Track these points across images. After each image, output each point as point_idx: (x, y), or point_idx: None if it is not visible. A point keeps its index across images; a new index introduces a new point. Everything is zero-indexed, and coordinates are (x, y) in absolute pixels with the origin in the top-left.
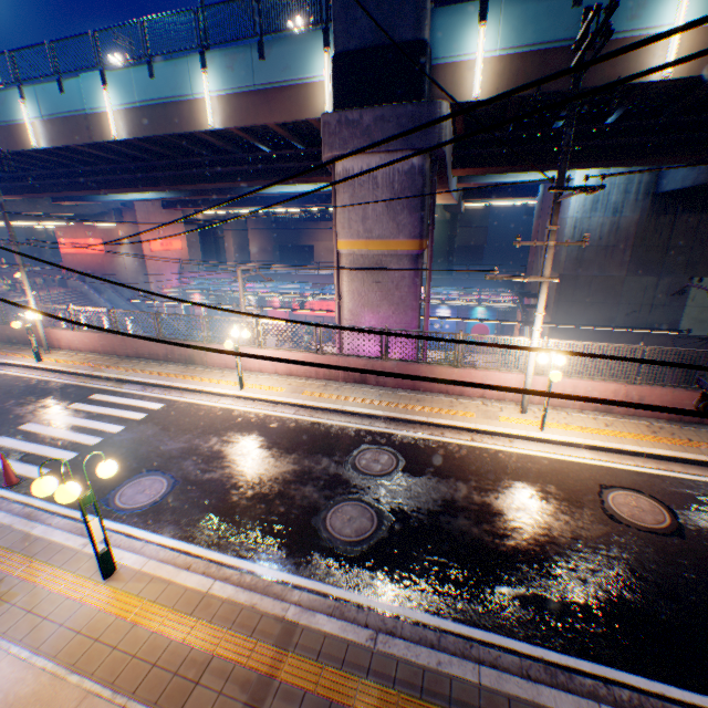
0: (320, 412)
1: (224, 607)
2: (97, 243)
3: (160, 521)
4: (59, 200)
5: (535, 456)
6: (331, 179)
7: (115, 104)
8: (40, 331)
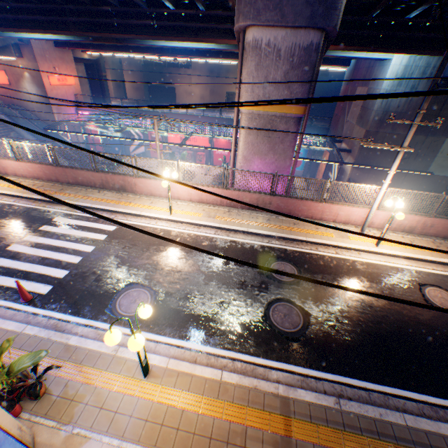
0: (232, 232)
1: (237, 391)
2: (0, 75)
3: (159, 325)
4: None
5: (376, 264)
6: (222, 42)
7: None
8: None
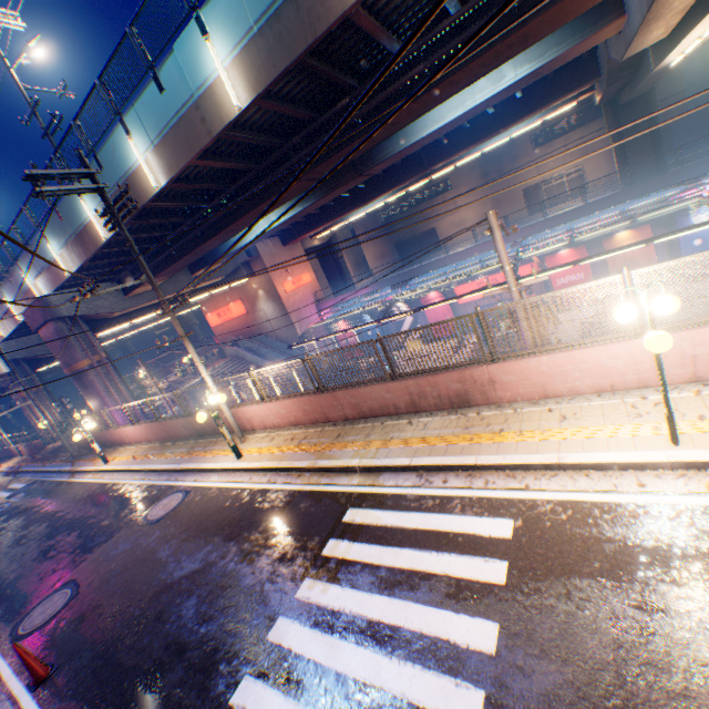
0: None
1: None
2: (237, 306)
3: None
4: (196, 271)
5: None
6: None
7: (224, 55)
8: (226, 415)
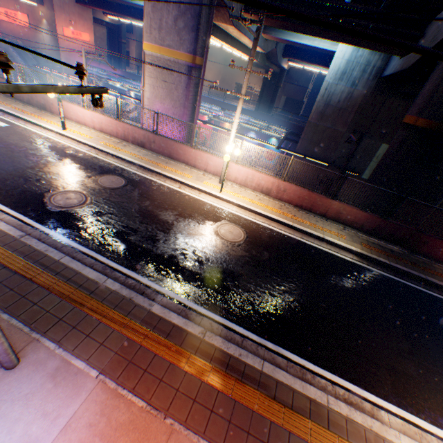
0: (104, 154)
1: None
2: (24, 18)
3: None
4: None
5: (206, 202)
6: None
7: None
8: None
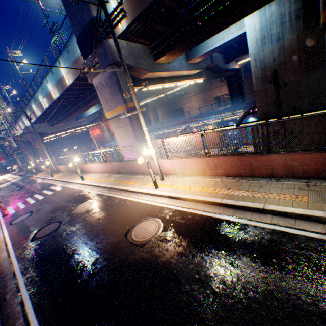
0: (95, 187)
1: None
2: (98, 131)
3: (13, 227)
4: (77, 120)
5: (141, 202)
6: None
7: (51, 87)
8: (54, 167)
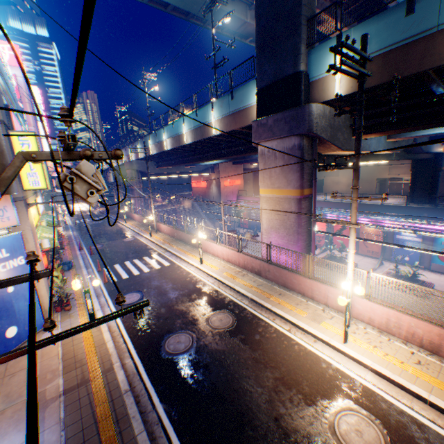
0: (224, 285)
1: (104, 350)
2: (204, 183)
3: None
4: (186, 166)
5: (321, 358)
6: None
7: (186, 129)
8: (154, 224)
